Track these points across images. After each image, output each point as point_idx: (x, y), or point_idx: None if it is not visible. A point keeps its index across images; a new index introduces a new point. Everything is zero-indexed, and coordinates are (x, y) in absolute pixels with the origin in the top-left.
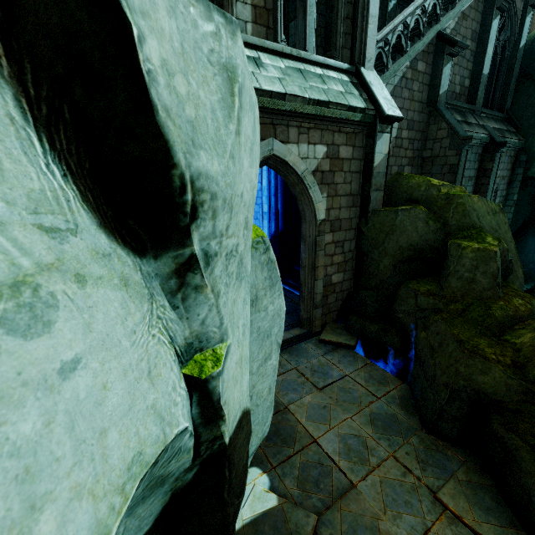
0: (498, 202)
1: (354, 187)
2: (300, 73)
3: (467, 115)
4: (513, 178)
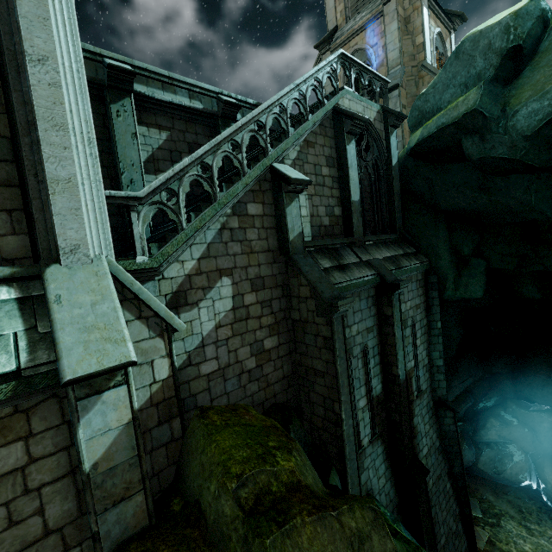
0: (421, 335)
1: (57, 512)
2: None
3: (343, 253)
4: (430, 302)
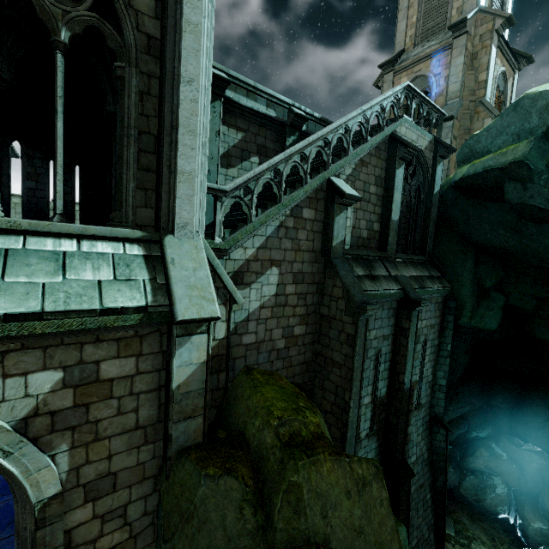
0: (430, 353)
1: (145, 414)
2: (1, 258)
3: (375, 265)
4: (444, 325)
